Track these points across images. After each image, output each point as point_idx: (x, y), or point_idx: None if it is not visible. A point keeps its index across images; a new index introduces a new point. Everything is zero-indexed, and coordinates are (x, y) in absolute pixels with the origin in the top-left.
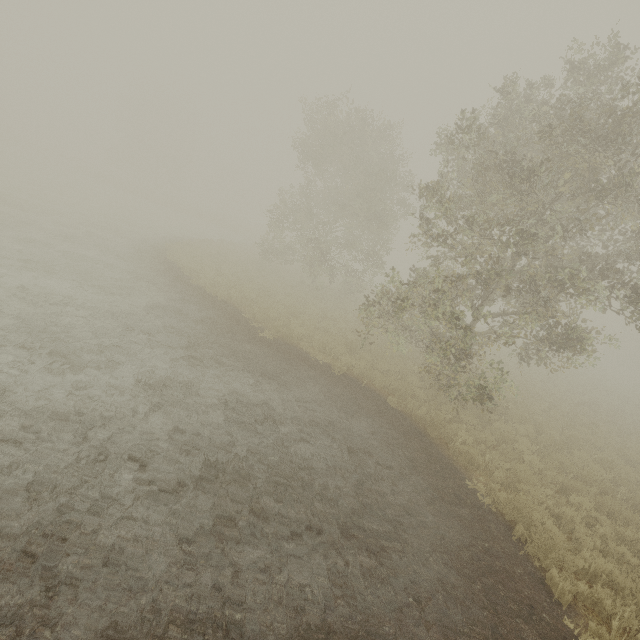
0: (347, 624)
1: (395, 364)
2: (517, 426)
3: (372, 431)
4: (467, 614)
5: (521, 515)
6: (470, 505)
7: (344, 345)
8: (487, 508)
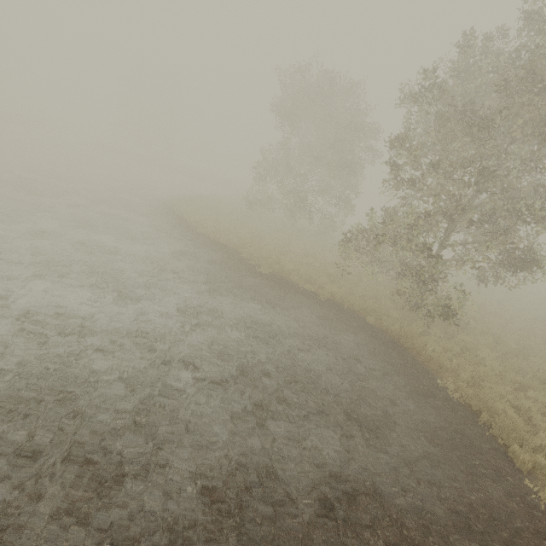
0: (357, 476)
1: (369, 290)
2: (478, 338)
3: (357, 343)
4: (446, 474)
5: (486, 405)
6: (442, 398)
7: (326, 276)
8: (456, 401)
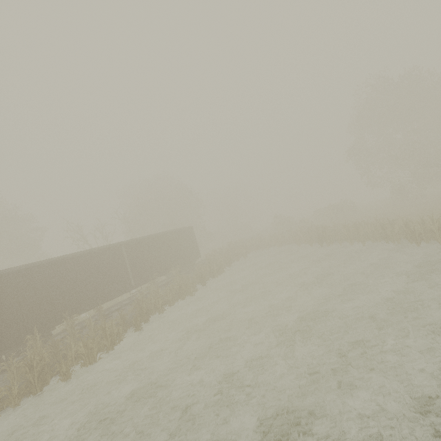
0: None
1: None
2: None
3: None
4: None
5: None
6: None
7: None
8: None
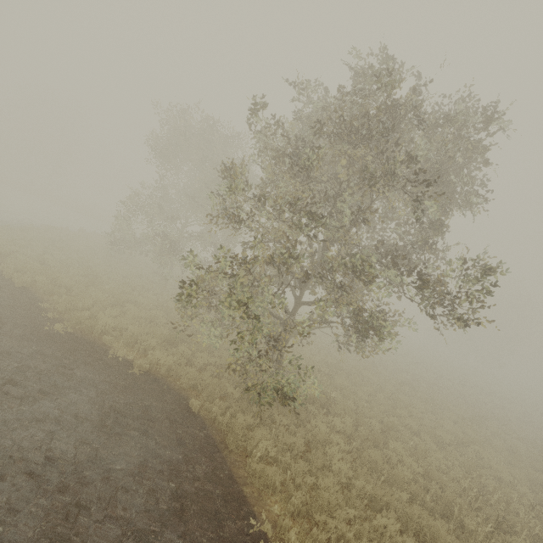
0: None
1: (222, 356)
2: (335, 420)
3: (138, 457)
4: None
5: None
6: None
7: (160, 337)
8: None
